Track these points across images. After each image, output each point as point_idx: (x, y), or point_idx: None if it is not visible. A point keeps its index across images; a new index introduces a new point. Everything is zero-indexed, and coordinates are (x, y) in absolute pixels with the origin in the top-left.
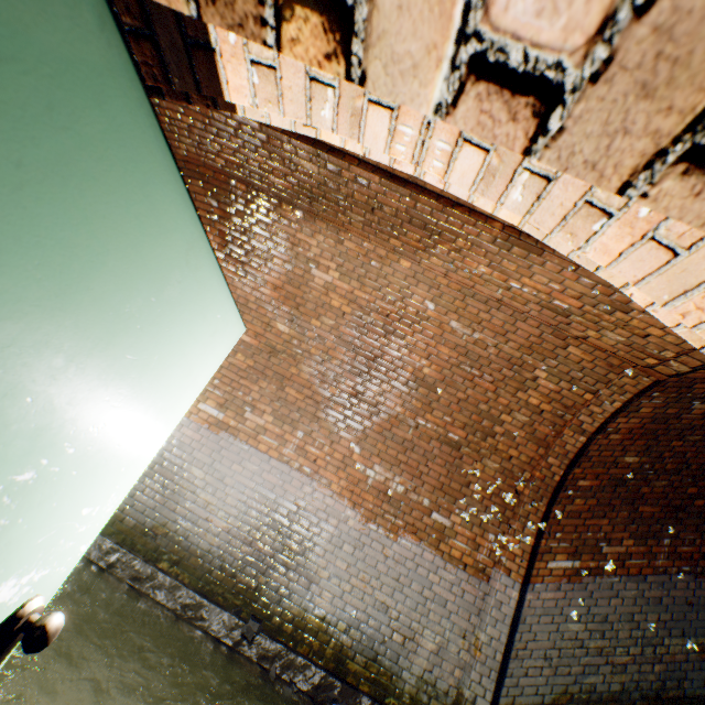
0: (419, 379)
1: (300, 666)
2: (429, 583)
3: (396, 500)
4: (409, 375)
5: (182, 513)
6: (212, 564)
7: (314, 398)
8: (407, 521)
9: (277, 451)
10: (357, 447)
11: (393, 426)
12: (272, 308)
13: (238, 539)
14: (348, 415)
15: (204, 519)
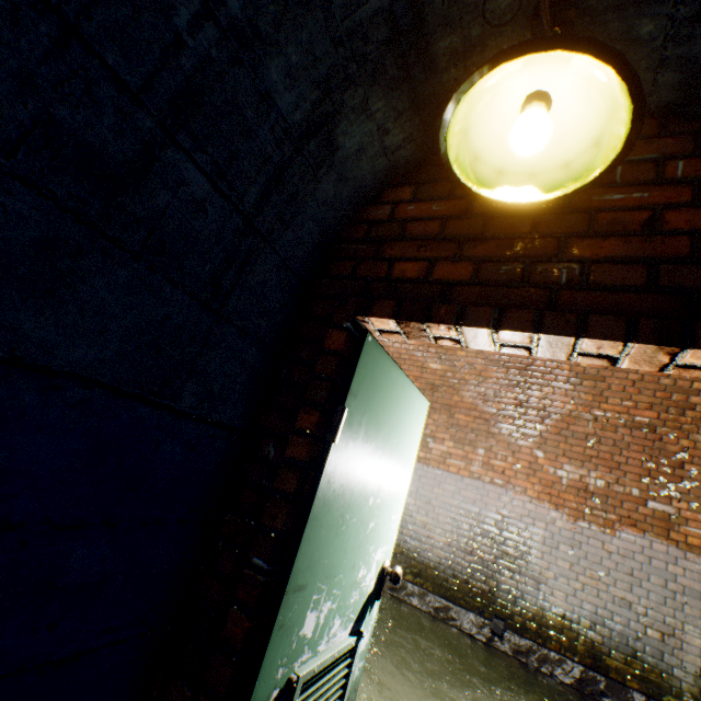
0: (578, 373)
1: (555, 661)
2: (670, 575)
3: (599, 495)
4: (566, 372)
5: (408, 534)
6: (444, 573)
7: (482, 417)
8: (619, 514)
9: (465, 470)
10: (539, 452)
11: (569, 424)
12: (421, 354)
13: (459, 550)
14: (519, 425)
15: (426, 537)
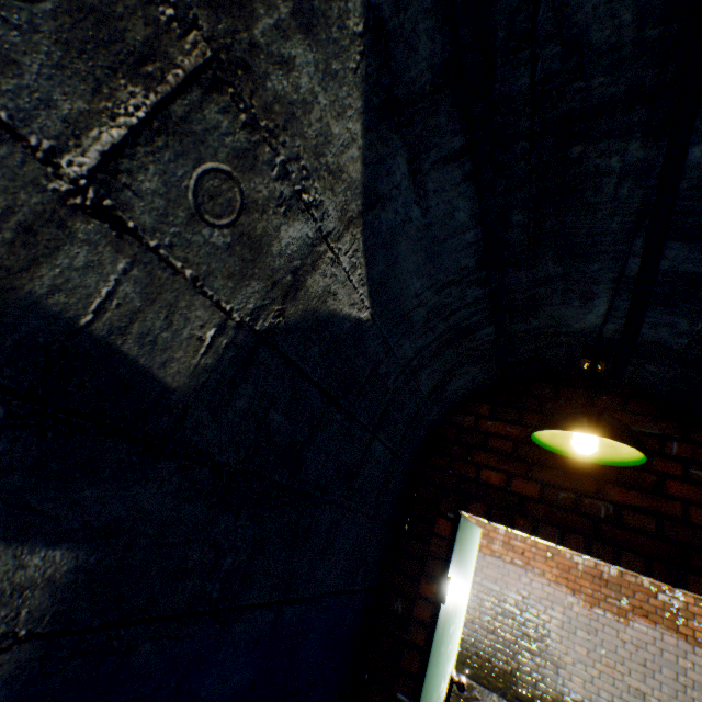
0: None
1: None
2: (680, 668)
3: (612, 583)
4: None
5: None
6: (468, 650)
7: None
8: (632, 604)
9: (487, 548)
10: None
11: None
12: None
13: (481, 628)
14: None
15: None
